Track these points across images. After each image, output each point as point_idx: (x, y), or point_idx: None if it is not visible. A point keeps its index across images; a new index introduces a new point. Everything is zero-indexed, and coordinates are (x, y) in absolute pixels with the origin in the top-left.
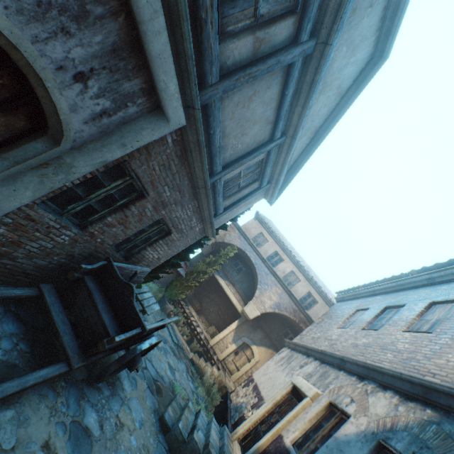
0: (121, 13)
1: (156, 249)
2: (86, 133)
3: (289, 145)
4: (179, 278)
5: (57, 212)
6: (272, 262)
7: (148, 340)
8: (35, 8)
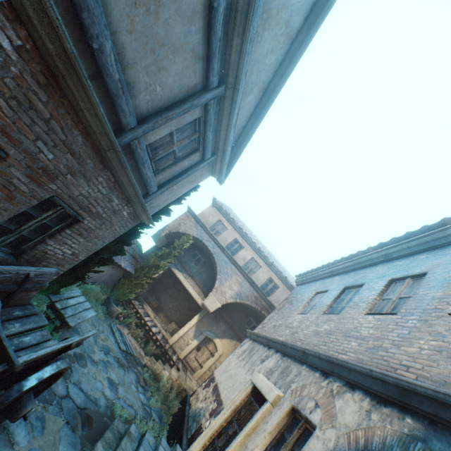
0: None
1: (64, 242)
2: None
3: (231, 101)
4: (128, 275)
5: None
6: (232, 250)
7: (36, 373)
8: None
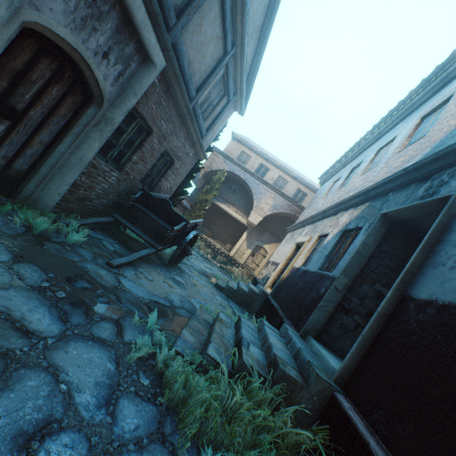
0: (117, 4)
1: (167, 179)
2: (113, 93)
3: (241, 54)
4: (187, 212)
5: (105, 160)
6: (260, 174)
7: (191, 233)
8: (81, 23)
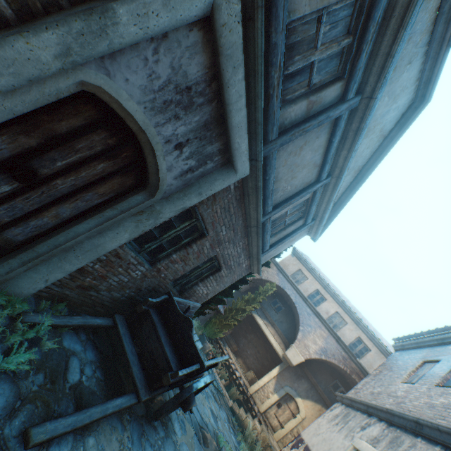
0: (214, 100)
1: (206, 284)
2: (173, 186)
3: (334, 184)
4: (218, 315)
5: (137, 250)
6: (313, 301)
7: (203, 378)
8: (162, 105)
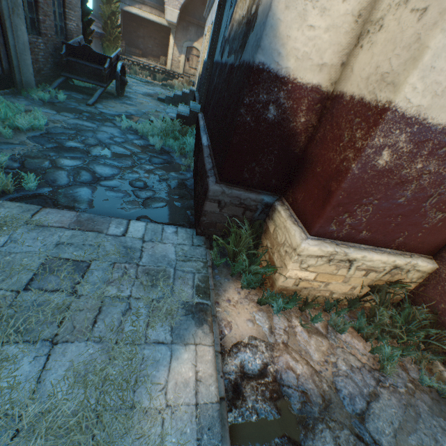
0: None
1: (70, 19)
2: None
3: None
4: (104, 39)
5: (28, 33)
6: None
7: (118, 66)
8: None
